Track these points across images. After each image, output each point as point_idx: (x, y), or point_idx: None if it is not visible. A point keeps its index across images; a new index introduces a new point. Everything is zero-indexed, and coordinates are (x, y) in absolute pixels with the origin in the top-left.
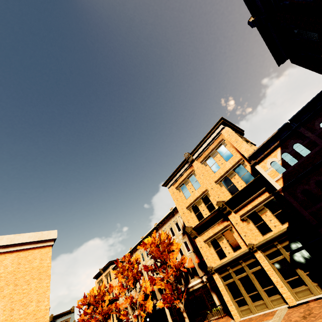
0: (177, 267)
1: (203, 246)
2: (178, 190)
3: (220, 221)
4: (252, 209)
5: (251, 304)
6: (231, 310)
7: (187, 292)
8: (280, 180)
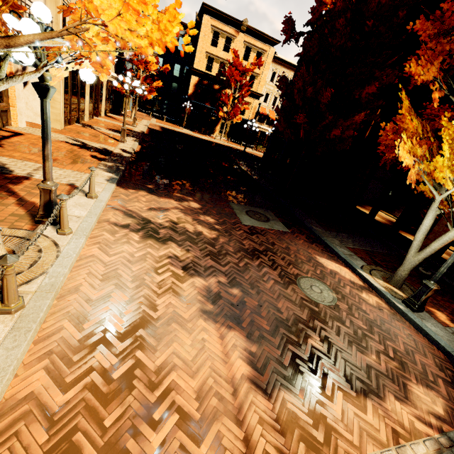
0: None
1: None
2: None
3: None
4: None
5: None
6: None
7: None
8: None
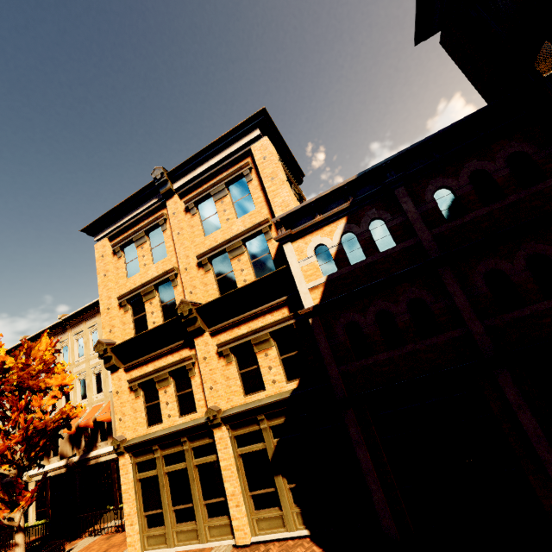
0: (44, 430)
1: (122, 390)
2: (117, 252)
3: (176, 345)
4: (246, 336)
5: (173, 526)
6: (128, 534)
7: (83, 466)
8: (320, 289)
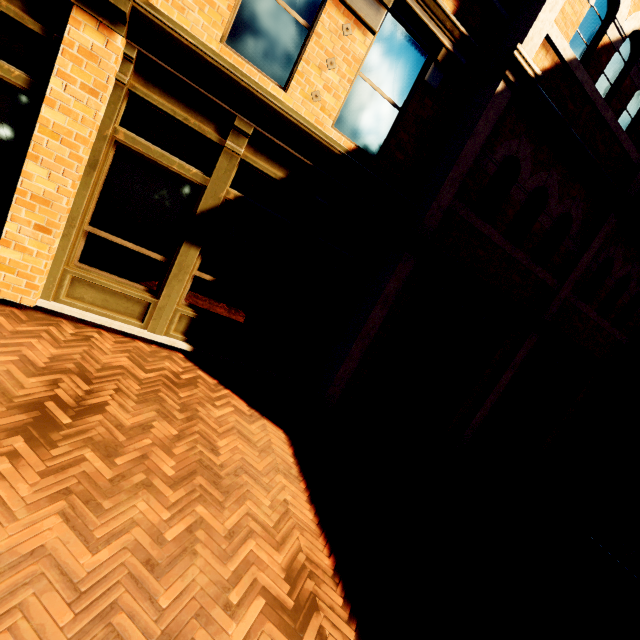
0: None
1: None
2: None
3: None
4: None
5: None
6: None
7: None
8: (546, 60)
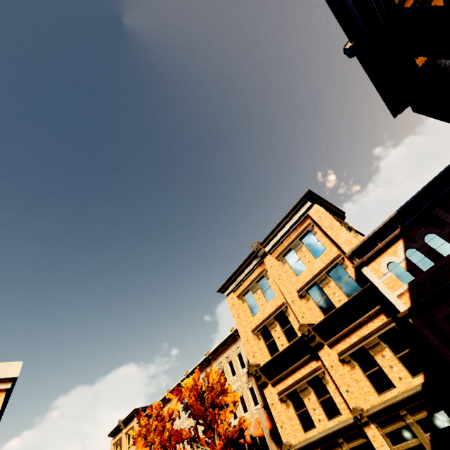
0: (232, 438)
1: (275, 402)
2: (241, 300)
3: (304, 359)
4: (358, 343)
5: None
6: None
7: None
8: (406, 295)
